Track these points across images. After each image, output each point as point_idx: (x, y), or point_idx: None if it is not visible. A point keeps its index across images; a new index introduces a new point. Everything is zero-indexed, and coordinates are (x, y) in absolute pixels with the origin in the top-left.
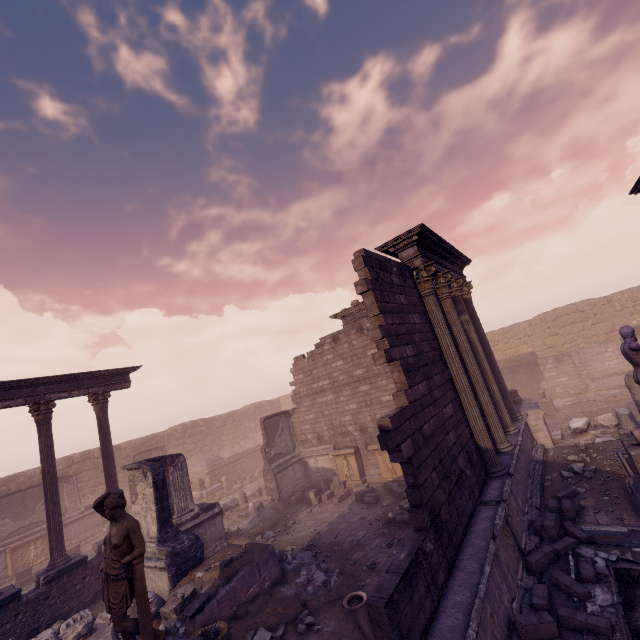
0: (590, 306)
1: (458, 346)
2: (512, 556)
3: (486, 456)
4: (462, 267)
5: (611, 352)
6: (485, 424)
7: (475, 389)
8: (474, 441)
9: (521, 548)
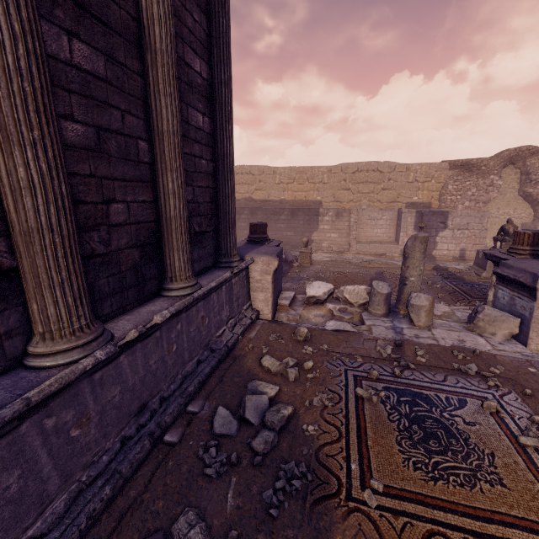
0: (390, 169)
1: None
2: None
3: None
4: None
5: (384, 220)
6: None
7: None
8: None
9: None
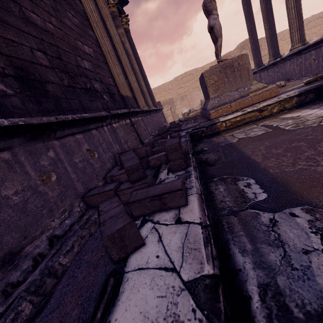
0: (195, 71)
1: (112, 38)
2: (132, 140)
3: (127, 102)
4: (122, 3)
5: (202, 93)
6: (132, 94)
7: (126, 72)
8: (118, 91)
9: (143, 142)
